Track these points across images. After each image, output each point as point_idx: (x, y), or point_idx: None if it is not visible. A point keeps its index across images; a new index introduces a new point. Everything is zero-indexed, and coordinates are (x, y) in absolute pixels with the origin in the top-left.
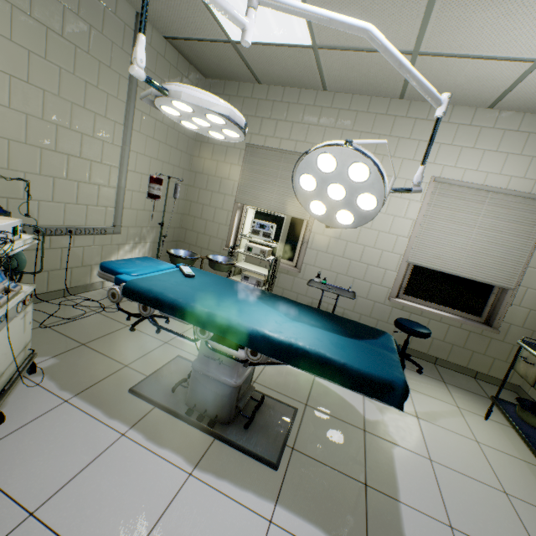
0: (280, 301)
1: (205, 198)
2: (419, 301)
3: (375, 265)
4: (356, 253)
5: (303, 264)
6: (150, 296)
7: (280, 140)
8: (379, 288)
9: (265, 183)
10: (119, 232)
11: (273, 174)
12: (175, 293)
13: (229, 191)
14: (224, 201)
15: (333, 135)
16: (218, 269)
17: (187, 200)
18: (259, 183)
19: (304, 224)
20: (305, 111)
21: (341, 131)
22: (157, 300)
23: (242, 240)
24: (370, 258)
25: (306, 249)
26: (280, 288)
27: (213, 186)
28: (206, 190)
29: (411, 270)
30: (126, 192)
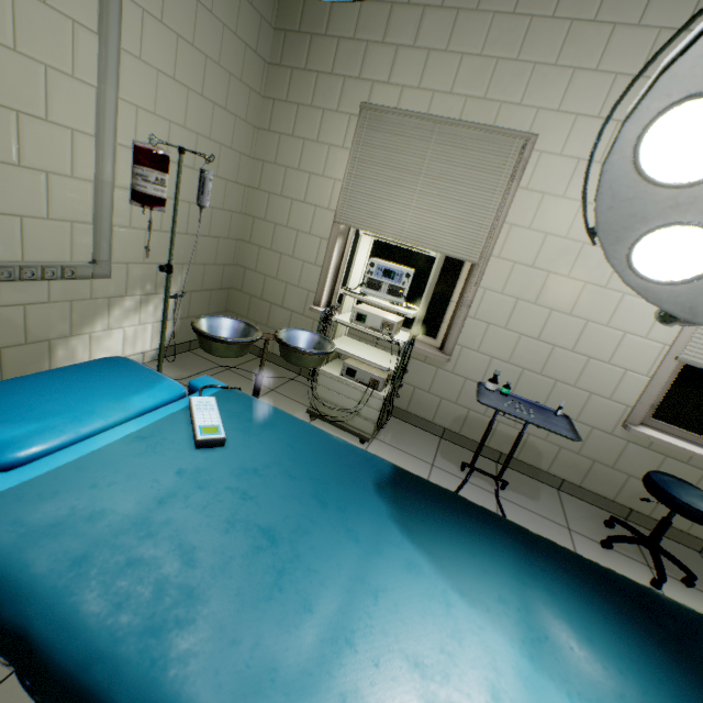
0: (480, 537)
1: (279, 213)
2: (683, 434)
3: (605, 359)
4: (567, 333)
5: (457, 345)
6: (0, 612)
7: (433, 95)
8: (606, 404)
9: (395, 186)
10: (106, 274)
11: (412, 168)
12: (114, 589)
13: (323, 200)
14: (313, 219)
15: (550, 82)
16: (297, 362)
17: (247, 215)
18: (382, 186)
19: (464, 271)
20: (491, 28)
21: (569, 72)
22: (21, 640)
23: (346, 298)
24: (596, 345)
25: (466, 318)
26: (408, 385)
27: (295, 189)
28: (281, 197)
29: (677, 373)
30: (116, 191)
